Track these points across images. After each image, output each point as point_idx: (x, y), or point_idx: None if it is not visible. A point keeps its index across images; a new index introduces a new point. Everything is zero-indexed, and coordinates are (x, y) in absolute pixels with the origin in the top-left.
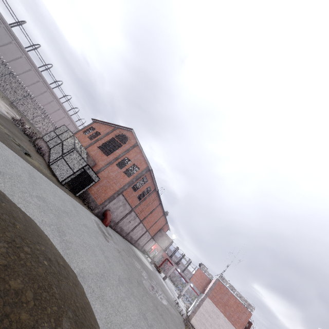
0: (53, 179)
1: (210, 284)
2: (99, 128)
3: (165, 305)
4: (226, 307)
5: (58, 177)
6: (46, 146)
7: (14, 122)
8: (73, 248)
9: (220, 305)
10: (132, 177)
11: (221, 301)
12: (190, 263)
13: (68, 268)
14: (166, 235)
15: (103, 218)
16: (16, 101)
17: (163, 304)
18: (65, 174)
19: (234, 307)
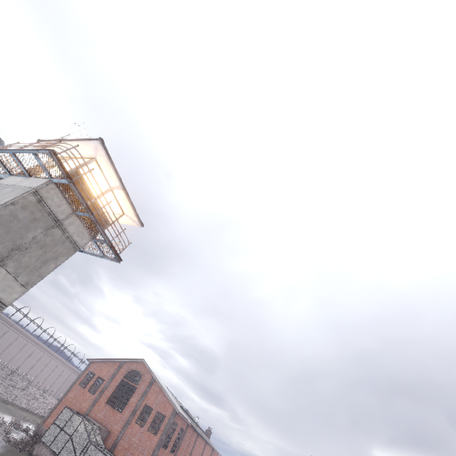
0: None
1: None
2: (100, 371)
3: None
4: None
5: None
6: (51, 452)
7: (5, 441)
8: None
9: None
10: (159, 433)
11: None
12: None
13: None
14: None
15: None
16: None
17: None
18: None
19: None
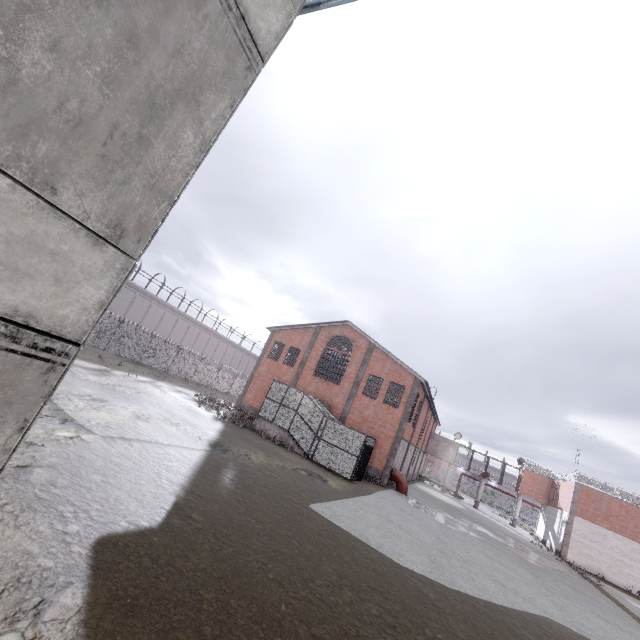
0: (350, 485)
1: (561, 490)
2: (290, 340)
3: (553, 567)
4: (611, 519)
5: (340, 473)
6: (278, 428)
7: (220, 418)
8: (524, 595)
9: (599, 519)
10: (402, 405)
11: (599, 513)
12: (503, 466)
13: (575, 632)
14: (445, 439)
15: (389, 482)
16: (141, 356)
17: (552, 568)
18: (345, 465)
19: (622, 515)
